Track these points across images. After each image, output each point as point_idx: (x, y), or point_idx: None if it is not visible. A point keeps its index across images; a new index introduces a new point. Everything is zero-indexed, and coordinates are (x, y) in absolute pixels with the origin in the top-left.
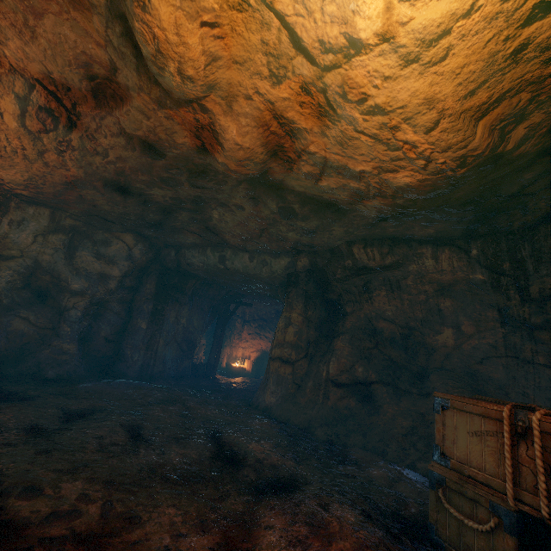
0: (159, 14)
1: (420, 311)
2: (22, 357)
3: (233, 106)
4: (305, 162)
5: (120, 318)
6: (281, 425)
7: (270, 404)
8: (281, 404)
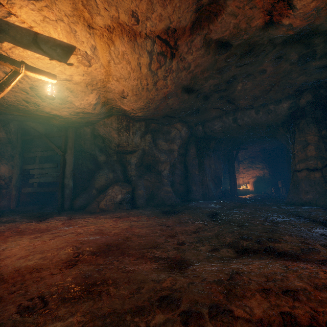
0: None
1: None
2: (153, 197)
3: None
4: None
5: (182, 172)
6: None
7: (308, 199)
8: (320, 198)
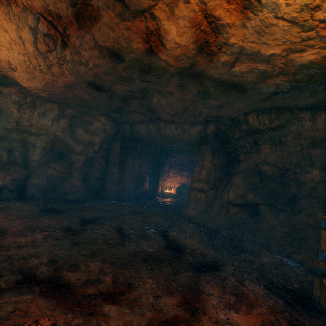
0: None
1: (295, 158)
2: (55, 189)
3: (174, 11)
4: (224, 53)
5: (102, 167)
6: (200, 228)
7: (192, 215)
8: (199, 215)
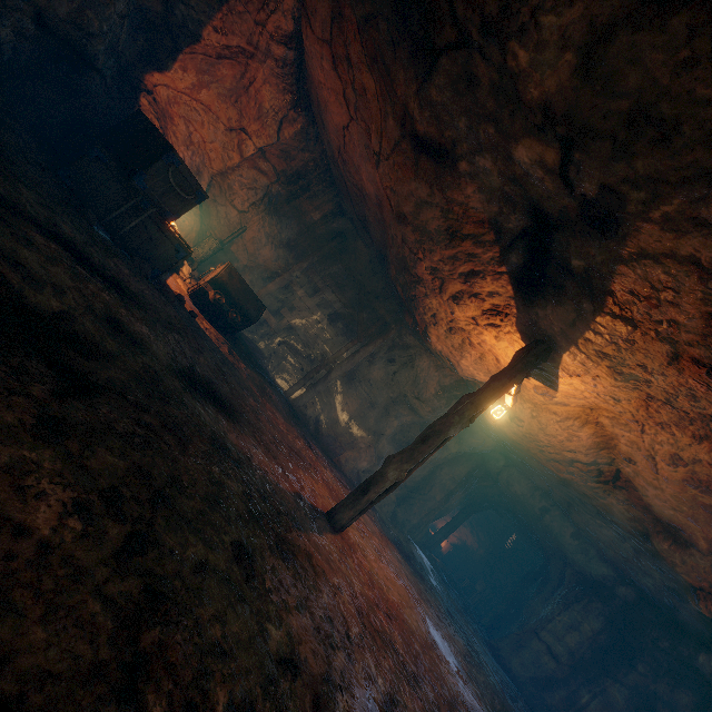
0: None
1: None
2: None
3: None
4: None
5: (422, 474)
6: (531, 711)
7: (516, 671)
8: (529, 685)
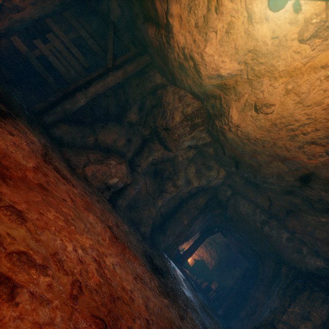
0: None
1: None
2: (134, 207)
3: None
4: None
5: (173, 206)
6: None
7: None
8: None
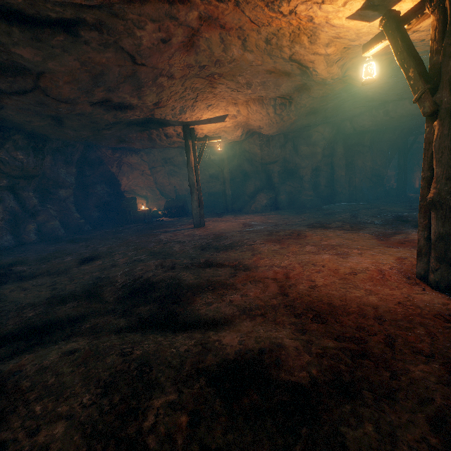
0: (321, 74)
1: None
2: (295, 201)
3: (357, 67)
4: None
5: (328, 174)
6: None
7: None
8: None
